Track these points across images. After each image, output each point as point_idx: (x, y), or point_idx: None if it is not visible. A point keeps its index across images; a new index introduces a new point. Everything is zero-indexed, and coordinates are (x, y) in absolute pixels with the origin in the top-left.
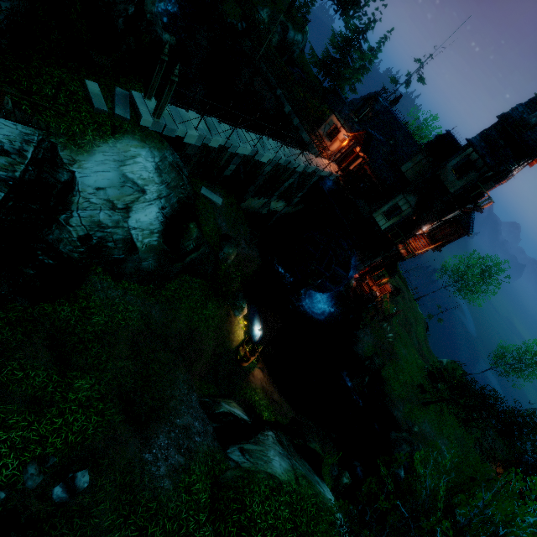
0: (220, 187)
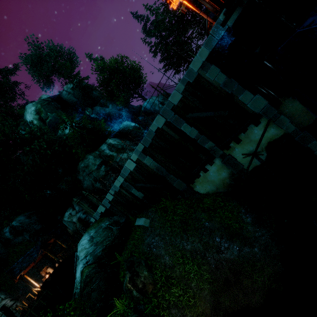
0: (155, 204)
